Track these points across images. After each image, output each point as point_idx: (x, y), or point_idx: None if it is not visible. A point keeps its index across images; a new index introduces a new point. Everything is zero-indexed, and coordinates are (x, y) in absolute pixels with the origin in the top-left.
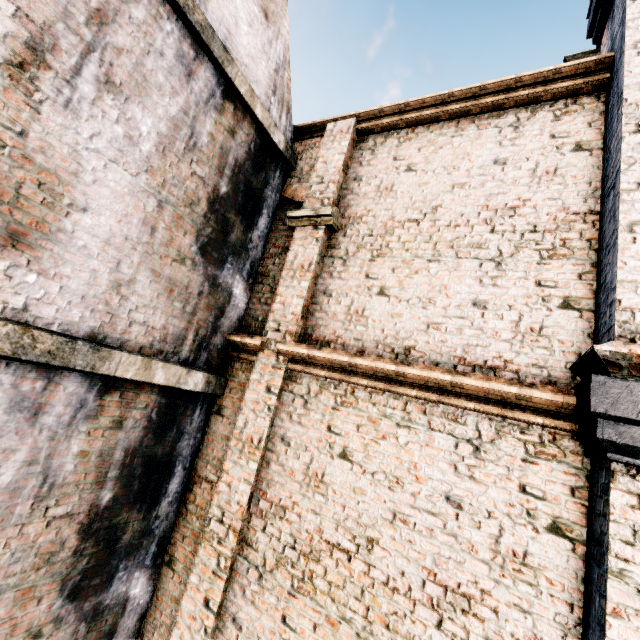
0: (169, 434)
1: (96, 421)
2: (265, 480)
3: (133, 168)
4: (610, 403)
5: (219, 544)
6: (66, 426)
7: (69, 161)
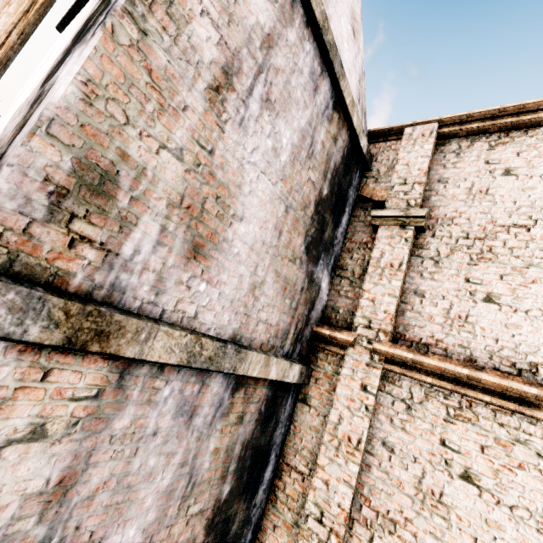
0: (270, 424)
1: (227, 418)
2: (366, 485)
3: (274, 177)
4: None
5: None
6: (208, 425)
7: (236, 175)
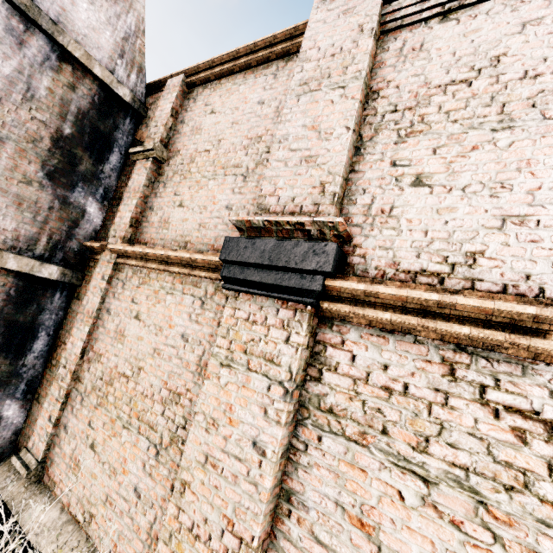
0: (30, 308)
1: None
2: (94, 338)
3: None
4: (228, 253)
5: (62, 381)
6: None
7: None
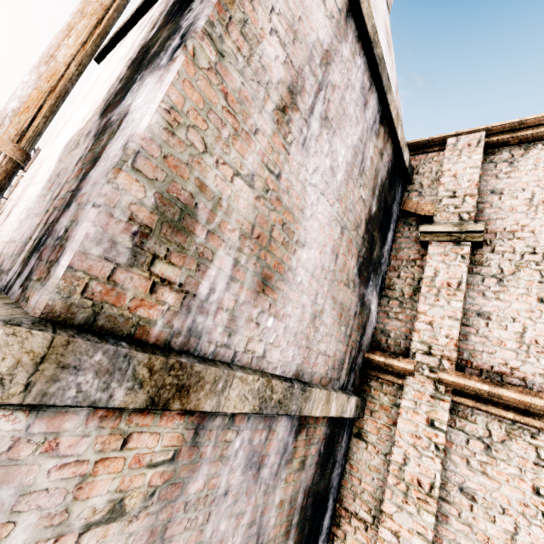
0: (328, 465)
1: (290, 465)
2: (445, 539)
3: (331, 198)
4: None
5: None
6: (274, 476)
7: (299, 198)
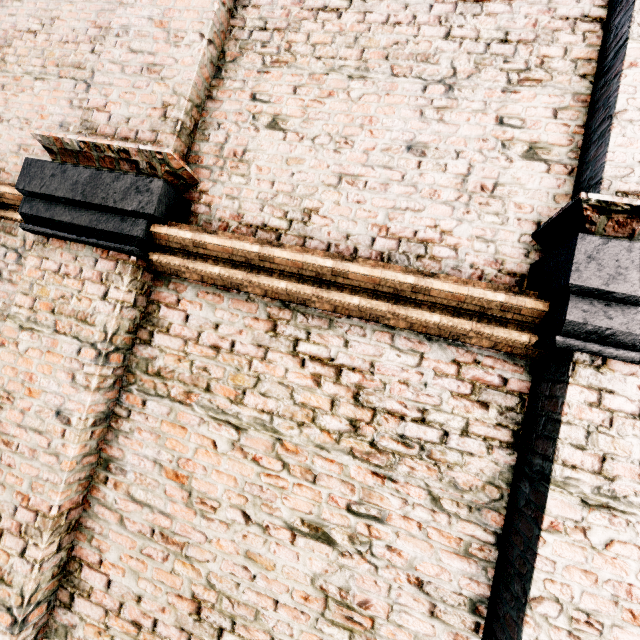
0: None
1: None
2: None
3: None
4: (28, 181)
5: None
6: None
7: None
